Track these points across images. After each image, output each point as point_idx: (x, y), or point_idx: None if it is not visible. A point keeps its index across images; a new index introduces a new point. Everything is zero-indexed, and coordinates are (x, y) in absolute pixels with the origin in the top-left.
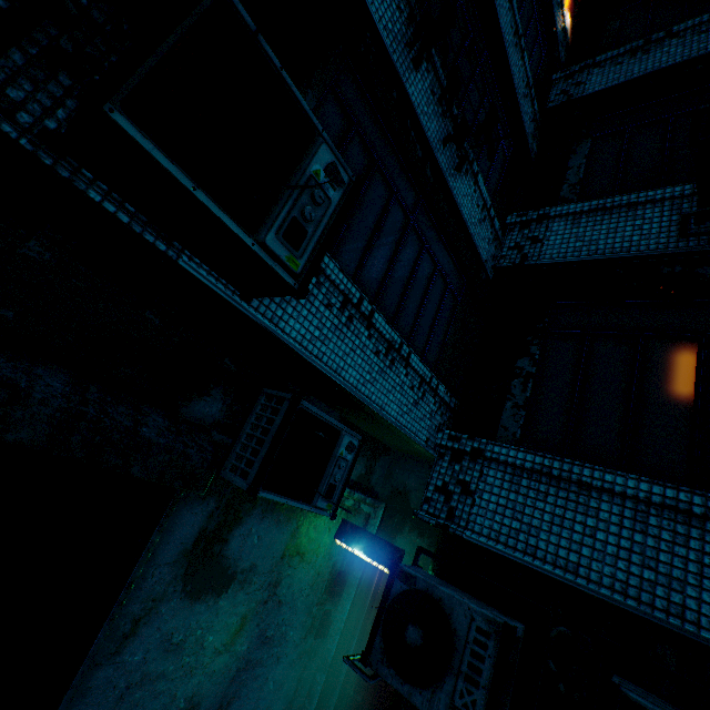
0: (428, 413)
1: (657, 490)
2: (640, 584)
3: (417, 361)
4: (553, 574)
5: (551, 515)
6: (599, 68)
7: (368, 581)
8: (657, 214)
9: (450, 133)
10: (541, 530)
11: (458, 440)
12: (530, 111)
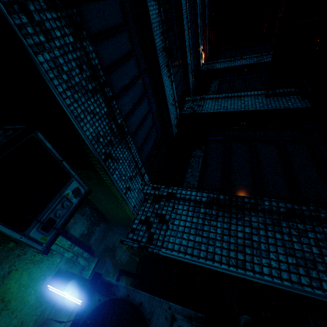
0: (137, 188)
1: (282, 205)
2: (288, 267)
3: (135, 150)
4: (229, 271)
5: (222, 228)
6: (219, 63)
7: None
8: (249, 99)
9: (165, 48)
10: (216, 240)
11: (158, 189)
12: (192, 79)
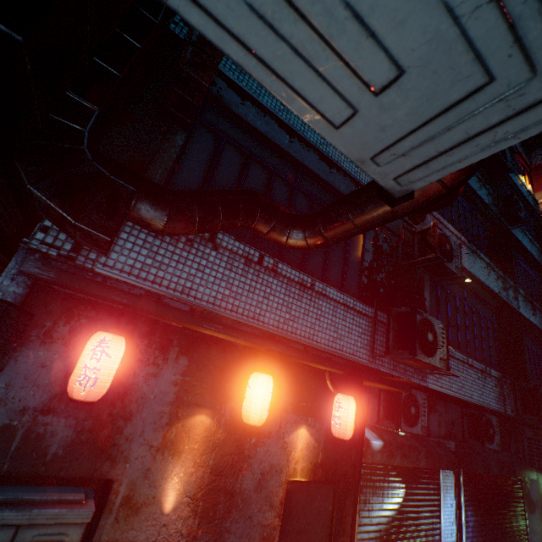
0: None
1: None
2: None
3: None
4: None
5: None
6: None
7: None
8: None
9: None
10: None
11: None
12: (541, 256)
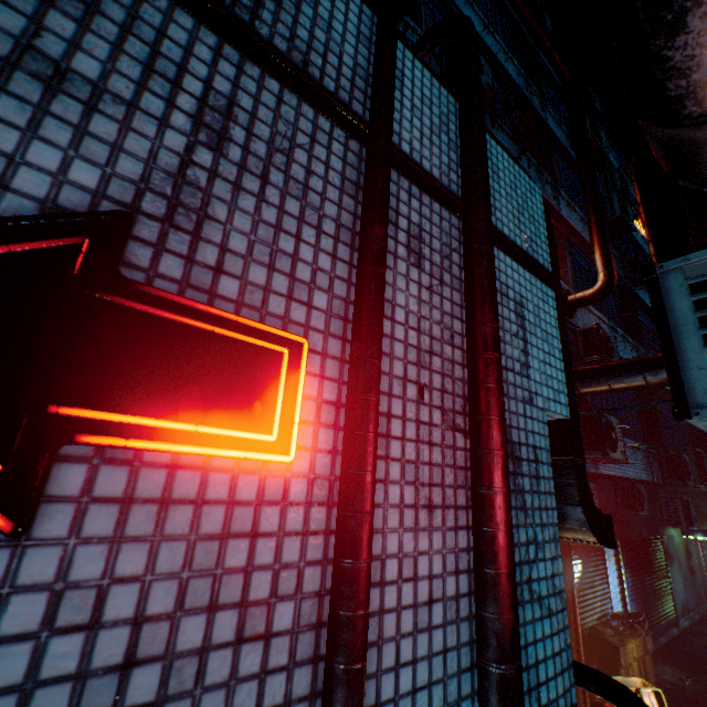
0: None
1: None
2: None
3: None
4: None
5: None
6: None
7: (698, 548)
8: None
9: None
10: None
11: None
12: None
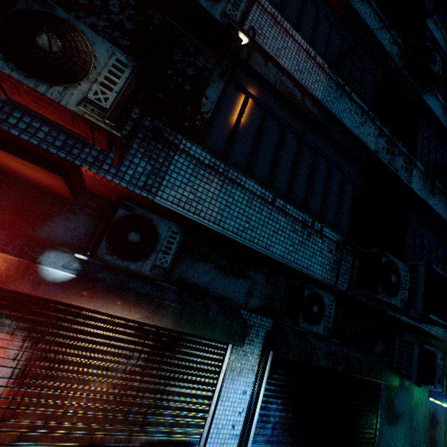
0: None
1: None
2: None
3: None
4: None
5: None
6: None
7: None
8: None
9: None
10: None
11: None
12: None
